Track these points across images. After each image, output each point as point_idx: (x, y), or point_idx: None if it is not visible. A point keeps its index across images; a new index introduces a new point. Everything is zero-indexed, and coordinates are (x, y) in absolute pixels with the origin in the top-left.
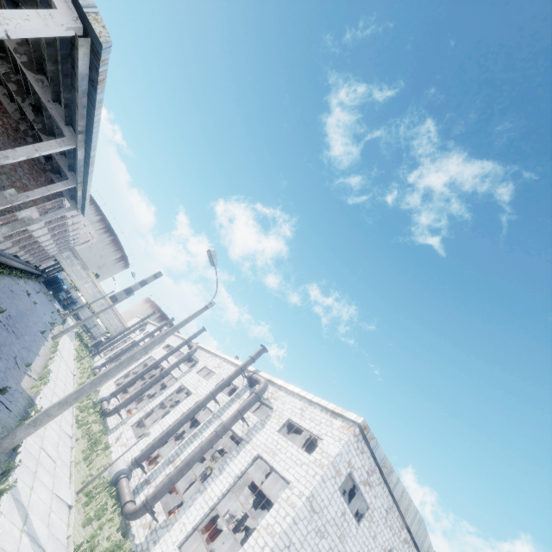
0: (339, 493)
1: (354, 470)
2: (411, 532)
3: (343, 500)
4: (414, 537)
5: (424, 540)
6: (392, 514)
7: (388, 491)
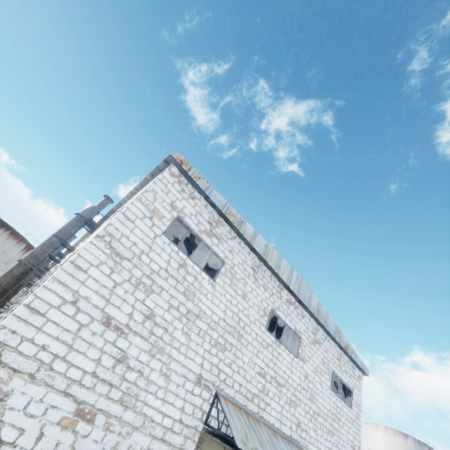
0: (166, 240)
1: (184, 216)
2: (292, 289)
3: (177, 249)
4: (297, 295)
5: (310, 298)
6: (262, 273)
7: (248, 248)
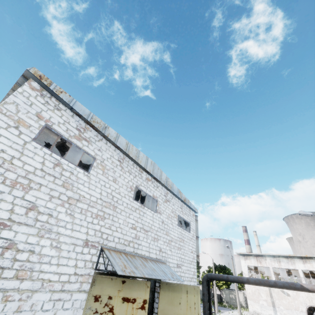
0: (37, 145)
1: (52, 124)
2: (148, 171)
3: (50, 152)
4: (152, 174)
5: (161, 175)
6: (126, 163)
7: (114, 146)
